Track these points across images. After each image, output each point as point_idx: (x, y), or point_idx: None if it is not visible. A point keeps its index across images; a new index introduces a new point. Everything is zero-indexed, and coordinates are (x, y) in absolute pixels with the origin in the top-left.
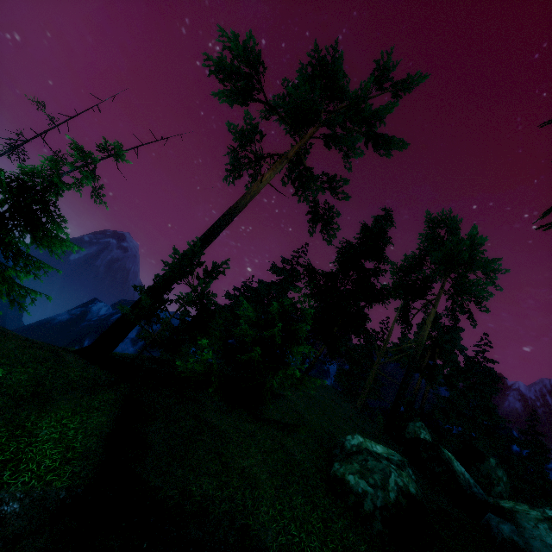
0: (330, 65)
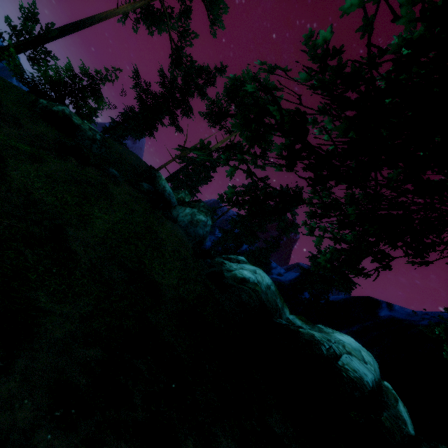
0: None
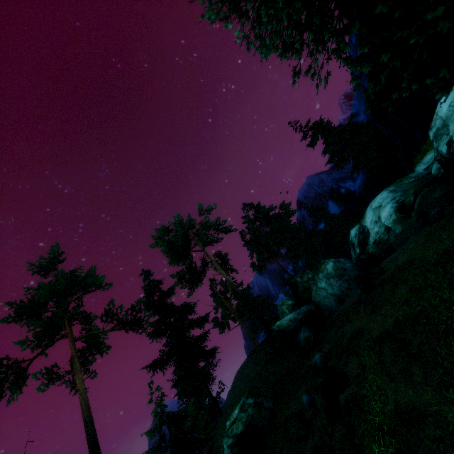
0: (23, 308)
